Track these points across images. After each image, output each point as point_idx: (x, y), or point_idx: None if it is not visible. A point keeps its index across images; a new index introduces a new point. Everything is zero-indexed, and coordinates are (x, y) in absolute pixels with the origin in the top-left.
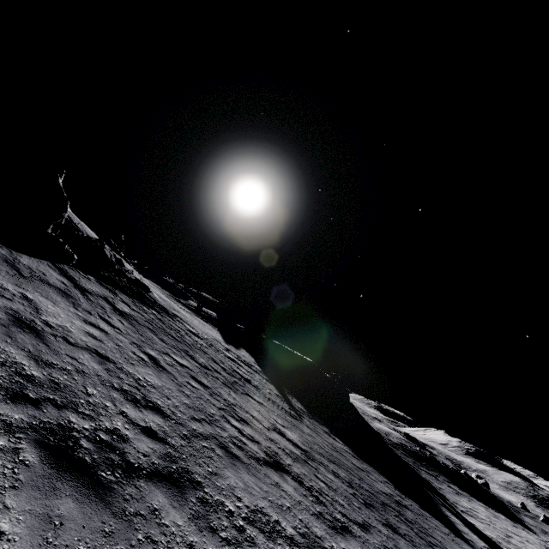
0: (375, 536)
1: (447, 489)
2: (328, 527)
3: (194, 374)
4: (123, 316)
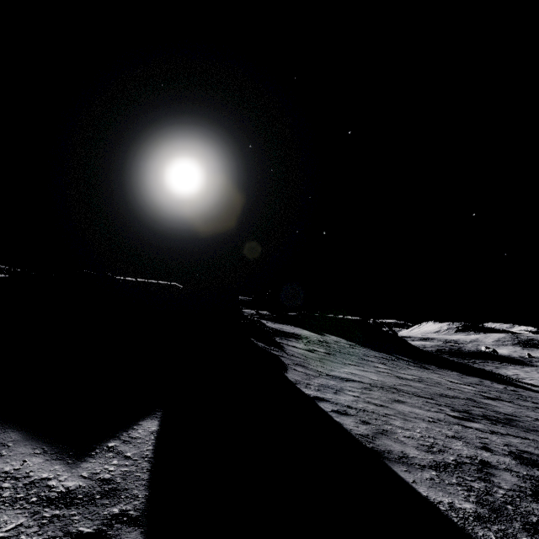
0: None
1: (491, 368)
2: (538, 413)
3: (398, 371)
4: (333, 355)
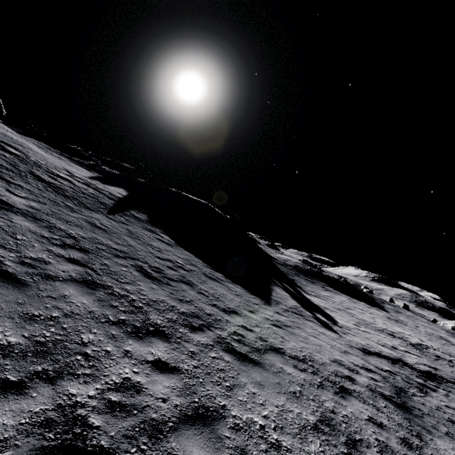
0: None
1: (315, 287)
2: None
3: None
4: None
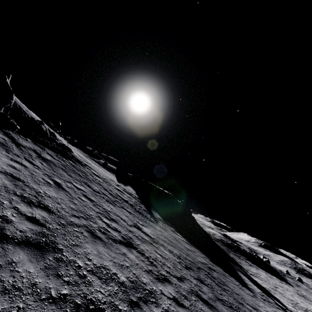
0: (186, 284)
1: (244, 263)
2: (153, 278)
3: (86, 194)
4: (44, 160)
